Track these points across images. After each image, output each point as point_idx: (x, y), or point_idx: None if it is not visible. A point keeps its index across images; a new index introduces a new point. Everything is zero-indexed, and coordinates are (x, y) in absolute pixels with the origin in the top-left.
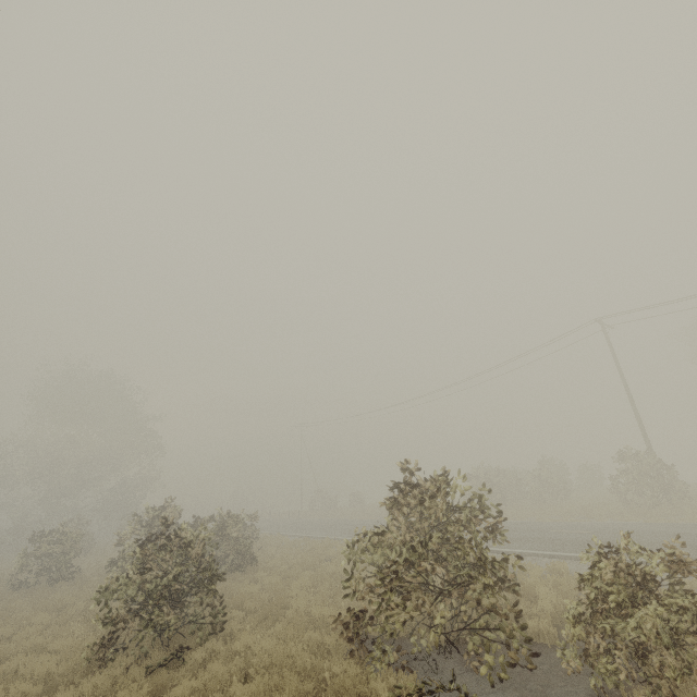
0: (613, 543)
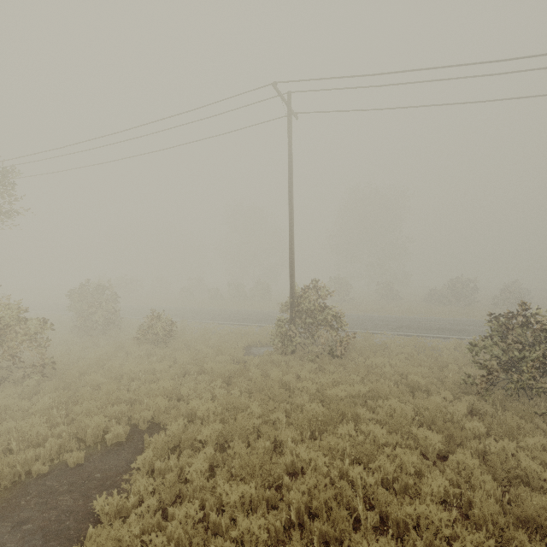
0: None
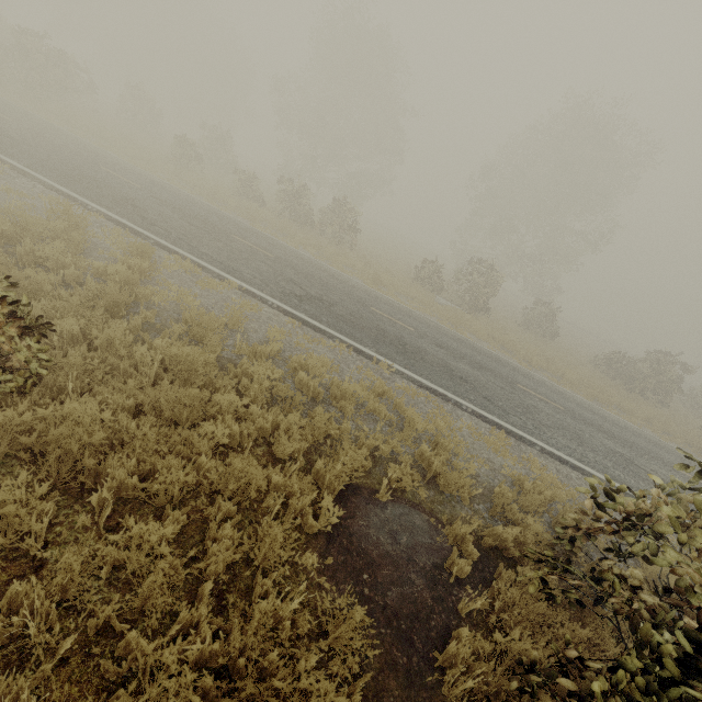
0: (477, 350)
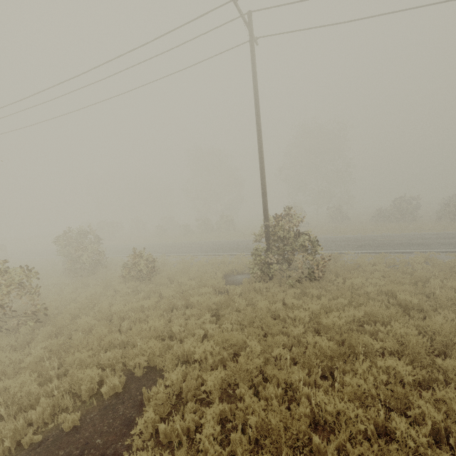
0: None
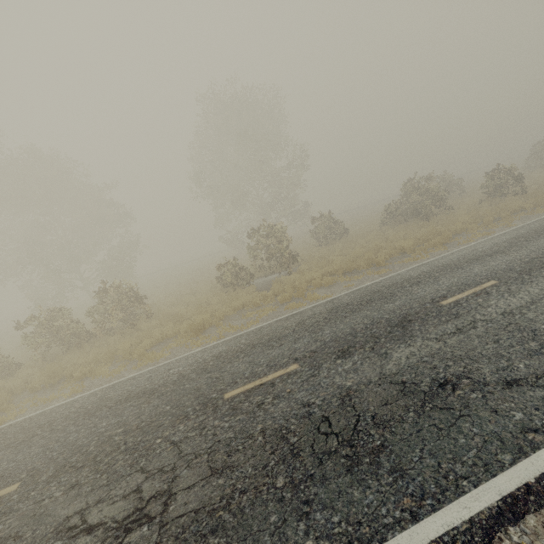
0: (356, 304)
